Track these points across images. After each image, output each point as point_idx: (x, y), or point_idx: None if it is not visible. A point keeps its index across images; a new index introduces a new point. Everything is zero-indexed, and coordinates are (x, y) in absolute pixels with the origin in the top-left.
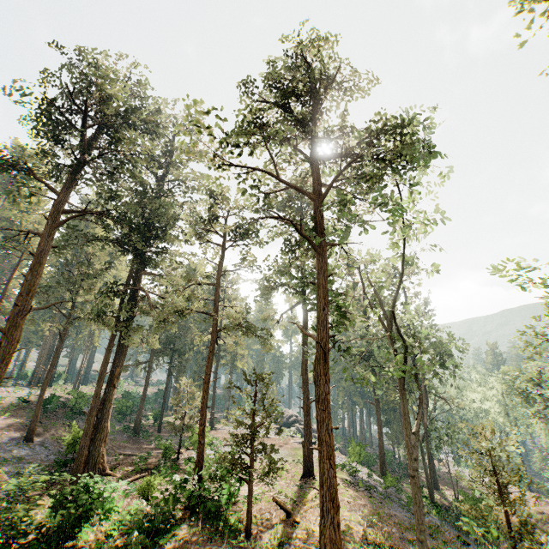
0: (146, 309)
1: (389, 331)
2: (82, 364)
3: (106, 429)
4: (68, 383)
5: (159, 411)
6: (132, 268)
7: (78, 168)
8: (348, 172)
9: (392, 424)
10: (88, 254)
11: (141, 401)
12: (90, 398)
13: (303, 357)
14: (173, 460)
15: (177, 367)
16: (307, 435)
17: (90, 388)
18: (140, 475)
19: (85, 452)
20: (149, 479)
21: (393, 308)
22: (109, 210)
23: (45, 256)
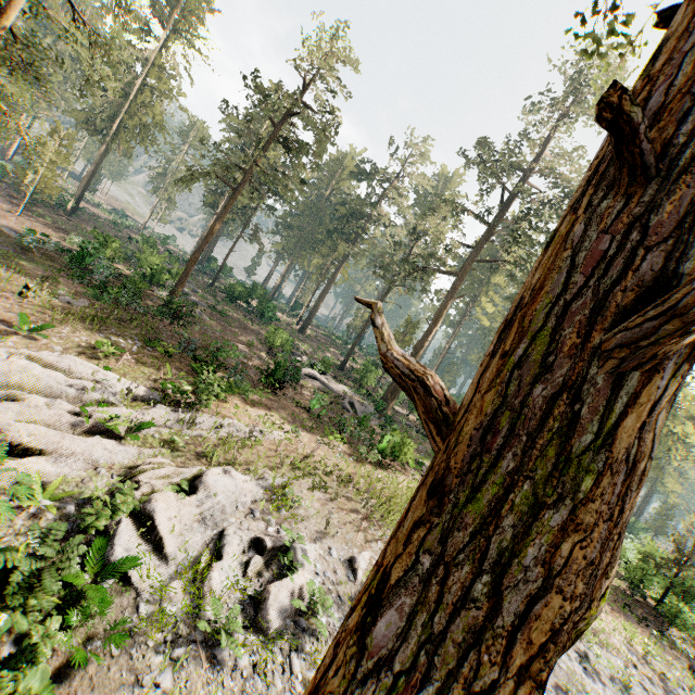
0: None
1: None
2: None
3: None
4: None
5: None
6: None
7: None
8: None
9: None
10: None
11: None
12: None
13: None
14: None
15: None
16: None
17: None
18: None
19: None
20: None
21: None
22: None
23: None
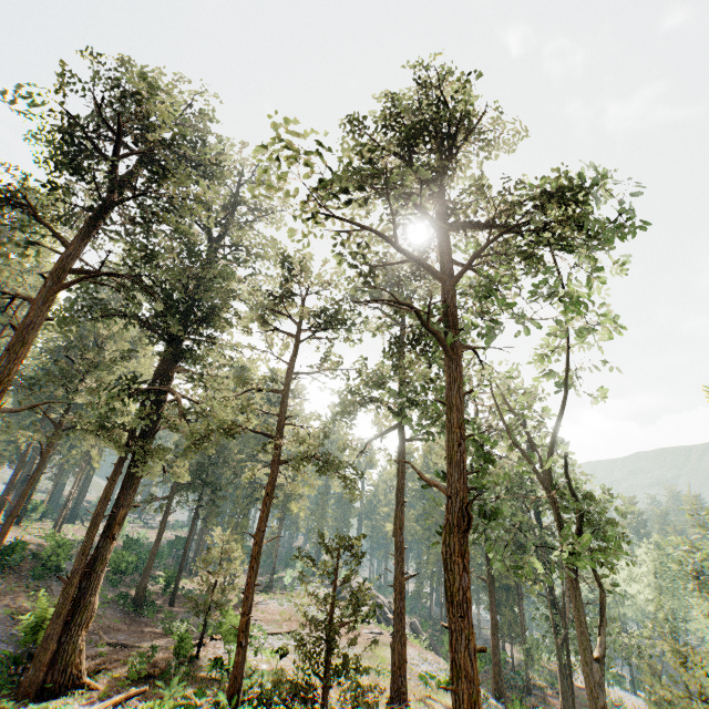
0: (175, 421)
1: (547, 484)
2: (71, 494)
3: (92, 606)
4: (47, 519)
5: (175, 571)
6: (162, 362)
7: (102, 212)
8: (498, 245)
9: (503, 608)
10: (101, 337)
11: (151, 557)
12: (75, 546)
13: (397, 508)
14: (190, 659)
15: (209, 508)
16: (399, 631)
17: (78, 528)
18: (136, 689)
19: (52, 645)
20: (151, 705)
21: (553, 448)
22: (139, 275)
23: (35, 332)
